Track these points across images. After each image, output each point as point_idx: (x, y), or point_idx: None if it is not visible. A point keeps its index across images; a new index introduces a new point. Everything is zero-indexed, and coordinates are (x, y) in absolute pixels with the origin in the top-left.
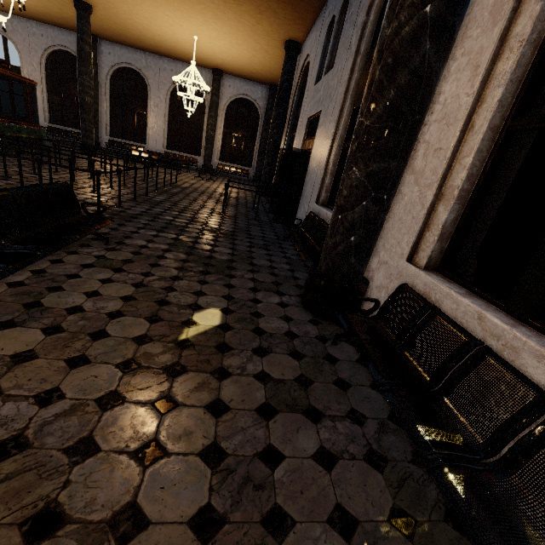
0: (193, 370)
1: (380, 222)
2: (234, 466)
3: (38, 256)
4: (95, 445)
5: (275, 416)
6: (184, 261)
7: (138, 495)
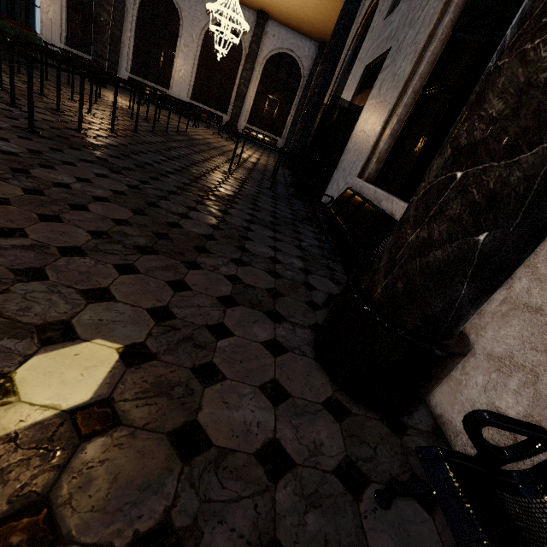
0: None
1: None
2: None
3: None
4: None
5: None
6: (119, 221)
7: None
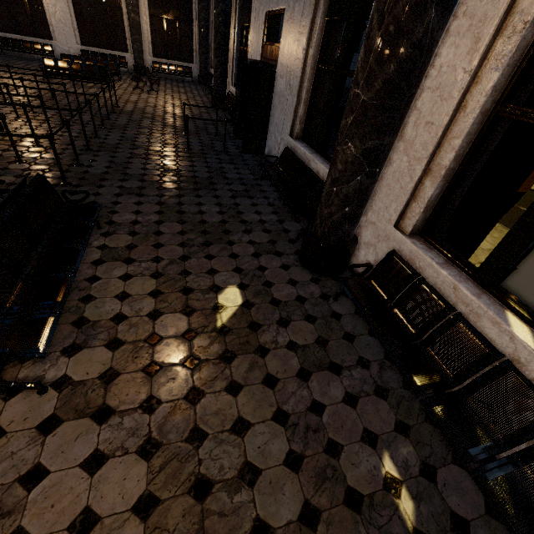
0: (240, 353)
1: (371, 191)
2: (297, 421)
3: (69, 281)
4: (203, 432)
5: (311, 377)
6: (181, 233)
7: (247, 456)
